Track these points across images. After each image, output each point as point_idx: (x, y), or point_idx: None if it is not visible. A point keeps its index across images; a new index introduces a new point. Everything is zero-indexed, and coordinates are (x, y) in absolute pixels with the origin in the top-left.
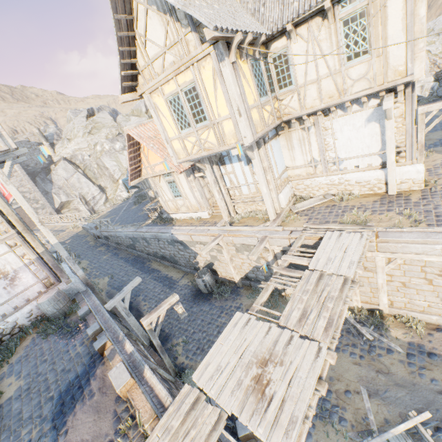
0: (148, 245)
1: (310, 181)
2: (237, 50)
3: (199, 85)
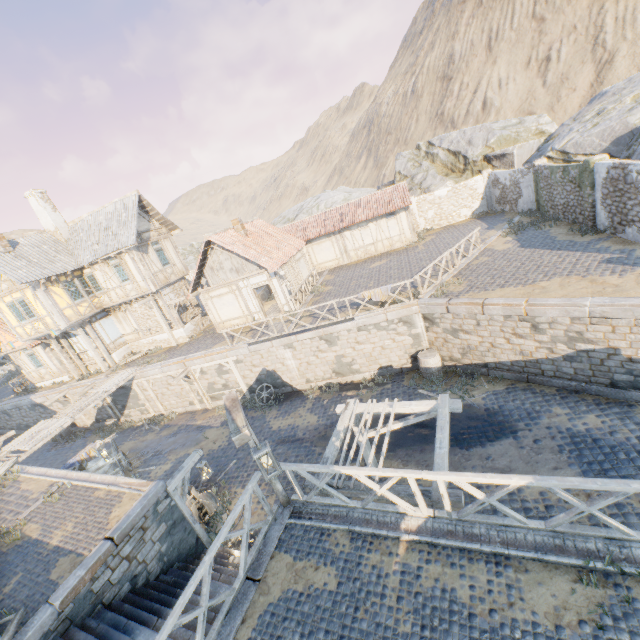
0: (10, 418)
1: (138, 342)
2: (49, 282)
3: (27, 299)
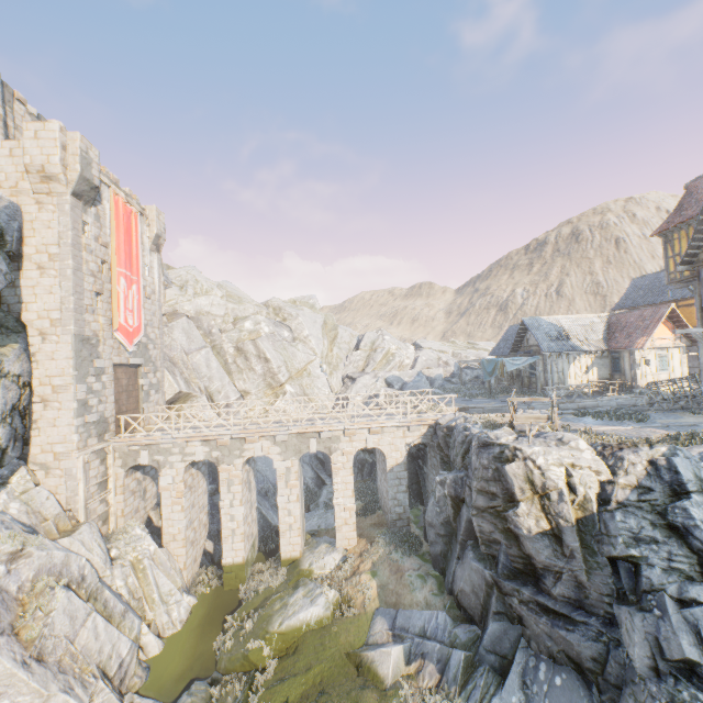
0: None
1: None
2: None
3: None
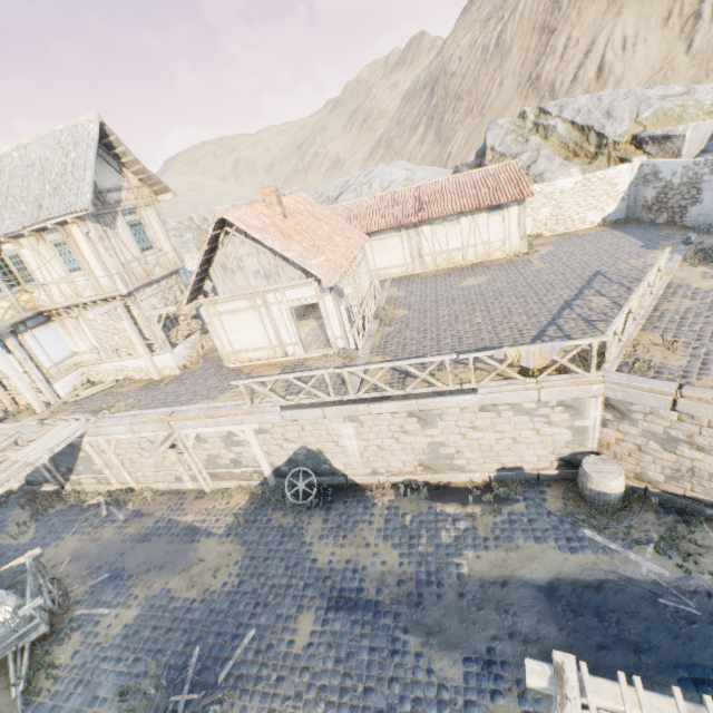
0: None
1: (99, 367)
2: None
3: None
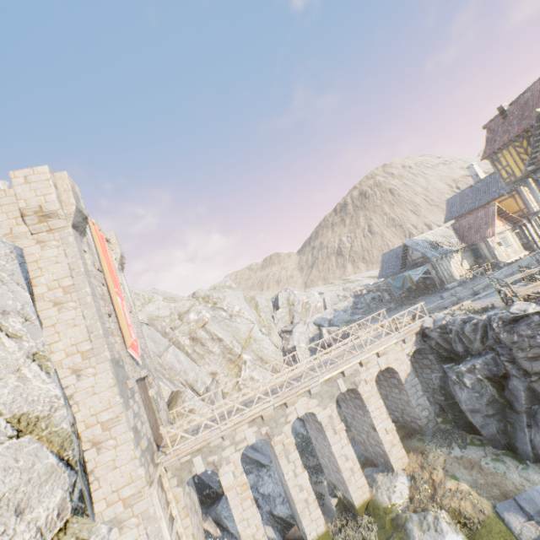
0: None
1: None
2: None
3: None
